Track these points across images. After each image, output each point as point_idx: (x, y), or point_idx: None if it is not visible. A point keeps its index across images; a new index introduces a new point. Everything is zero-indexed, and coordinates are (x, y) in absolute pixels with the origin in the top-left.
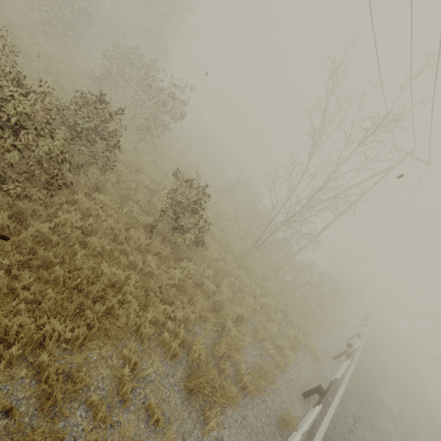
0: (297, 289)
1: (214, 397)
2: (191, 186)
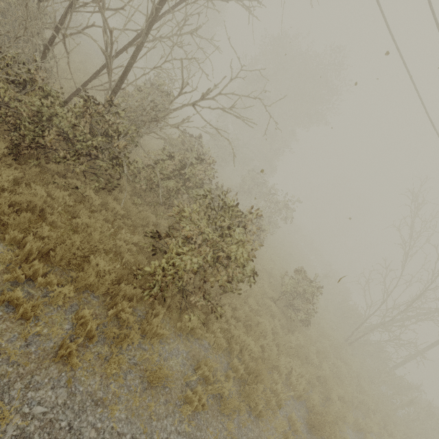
0: (397, 407)
1: (334, 434)
2: (305, 276)
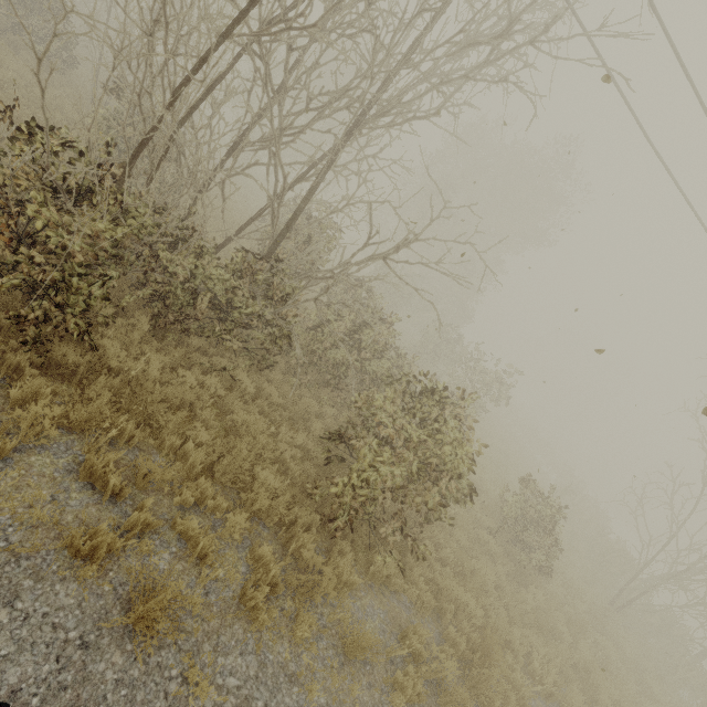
0: None
1: None
2: (539, 493)
